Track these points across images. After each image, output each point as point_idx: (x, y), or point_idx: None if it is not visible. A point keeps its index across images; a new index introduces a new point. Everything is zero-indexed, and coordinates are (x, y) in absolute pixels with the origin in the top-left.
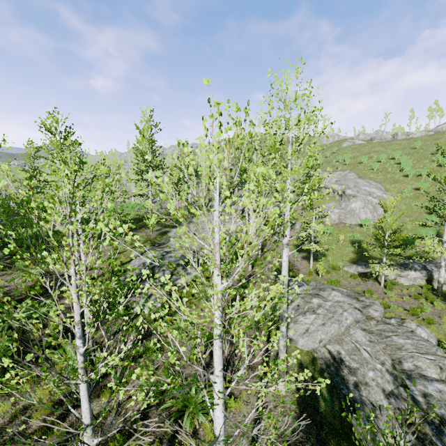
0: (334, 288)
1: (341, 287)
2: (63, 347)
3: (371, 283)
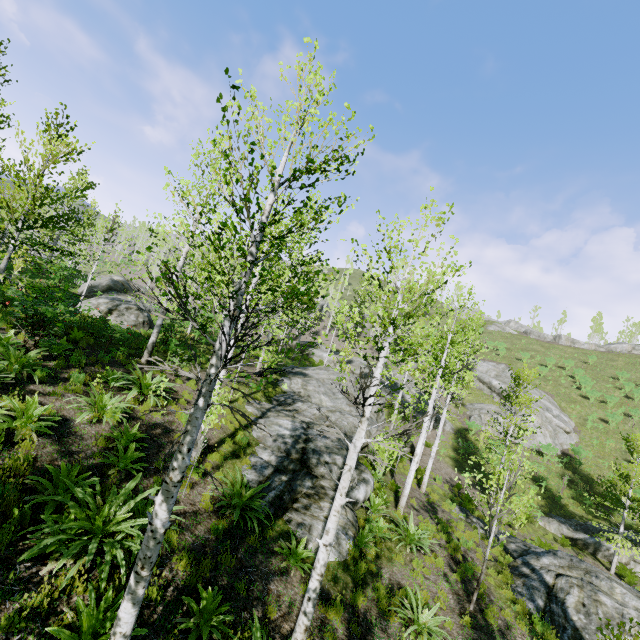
0: (606, 575)
1: None
2: None
3: (592, 563)
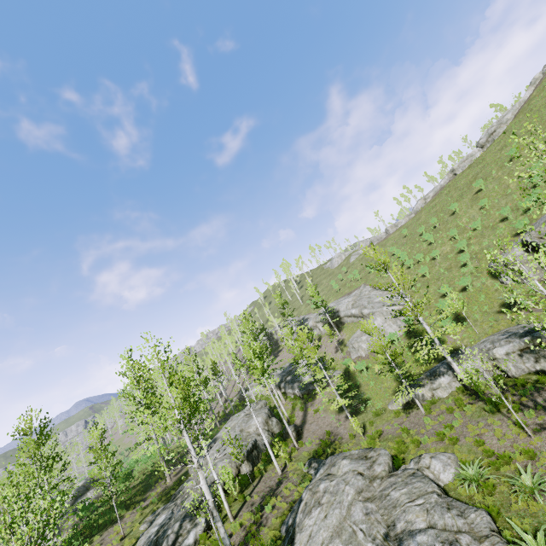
0: (347, 455)
1: (383, 438)
2: None
3: (414, 414)
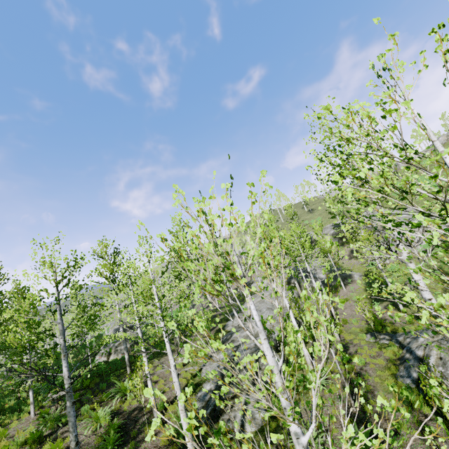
0: None
1: None
2: None
3: None
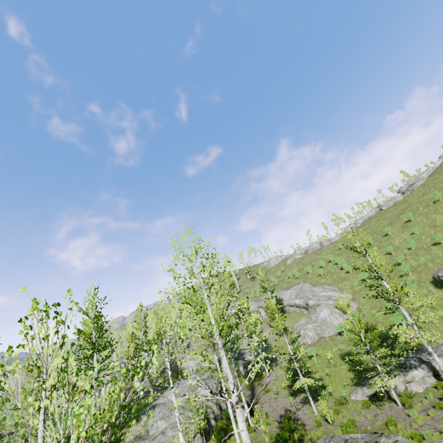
0: (347, 438)
1: (360, 429)
2: None
3: (388, 407)
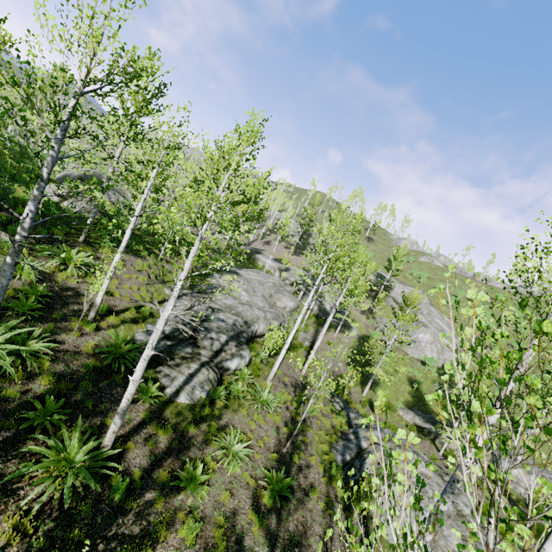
0: (414, 450)
1: None
2: (60, 432)
3: (428, 445)
